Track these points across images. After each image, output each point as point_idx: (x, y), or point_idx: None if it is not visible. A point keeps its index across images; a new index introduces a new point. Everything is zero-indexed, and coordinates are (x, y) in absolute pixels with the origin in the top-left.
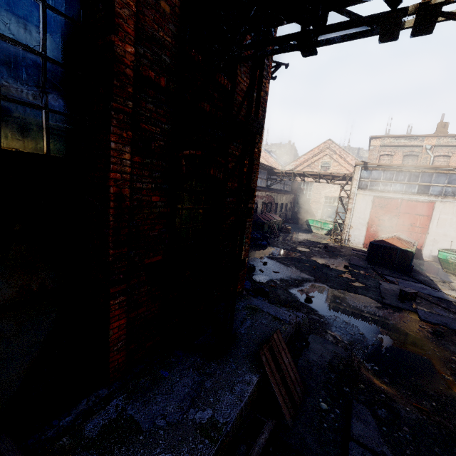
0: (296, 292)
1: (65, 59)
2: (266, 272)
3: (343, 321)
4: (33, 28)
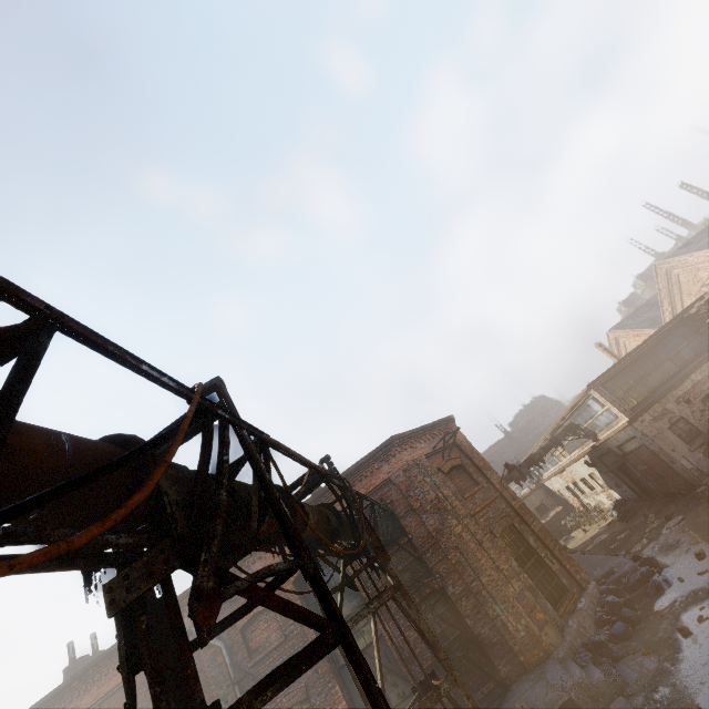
0: (688, 616)
1: (363, 601)
2: (687, 579)
3: (699, 664)
4: (355, 602)
